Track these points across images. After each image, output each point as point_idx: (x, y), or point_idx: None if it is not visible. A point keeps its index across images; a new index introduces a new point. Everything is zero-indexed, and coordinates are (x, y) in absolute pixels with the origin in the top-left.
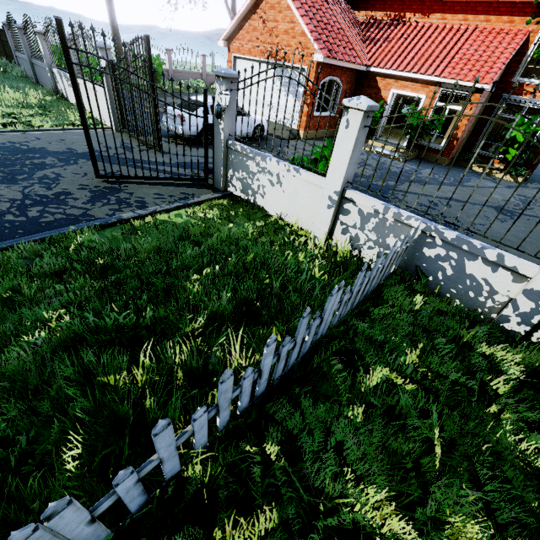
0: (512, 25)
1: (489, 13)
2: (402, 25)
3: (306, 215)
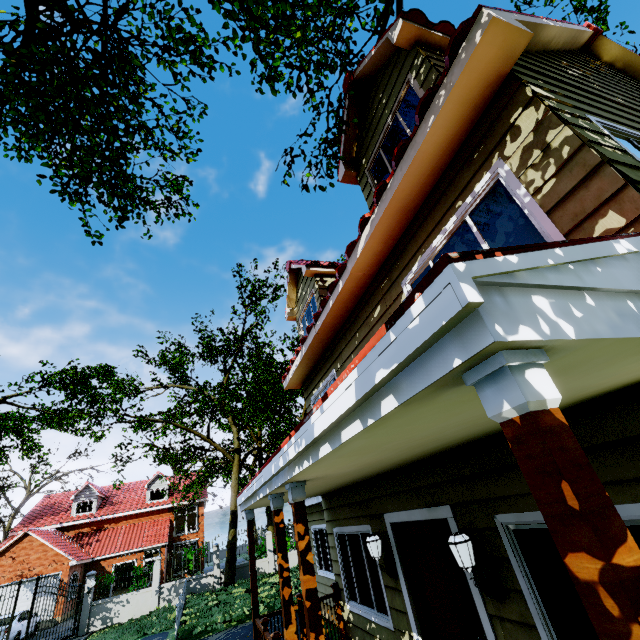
0: (163, 517)
1: (150, 515)
2: (105, 531)
3: (146, 607)
